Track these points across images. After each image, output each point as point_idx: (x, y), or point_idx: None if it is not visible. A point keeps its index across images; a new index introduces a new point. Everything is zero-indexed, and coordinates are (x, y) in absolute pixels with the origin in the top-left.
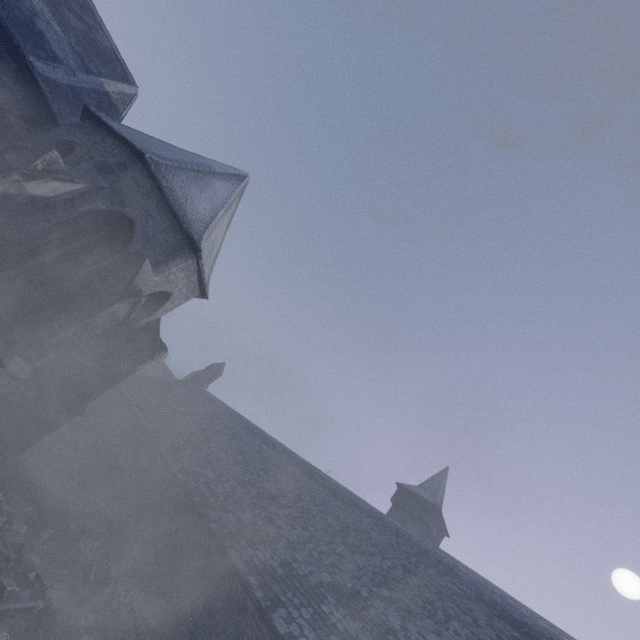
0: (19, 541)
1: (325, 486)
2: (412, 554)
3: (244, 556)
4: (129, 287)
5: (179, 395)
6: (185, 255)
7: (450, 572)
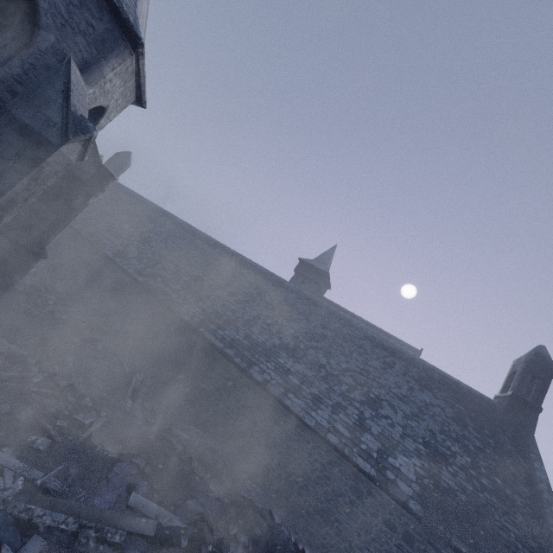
0: (63, 383)
1: (256, 272)
2: (325, 316)
3: (217, 336)
4: (69, 115)
5: None
6: (121, 51)
7: (348, 324)
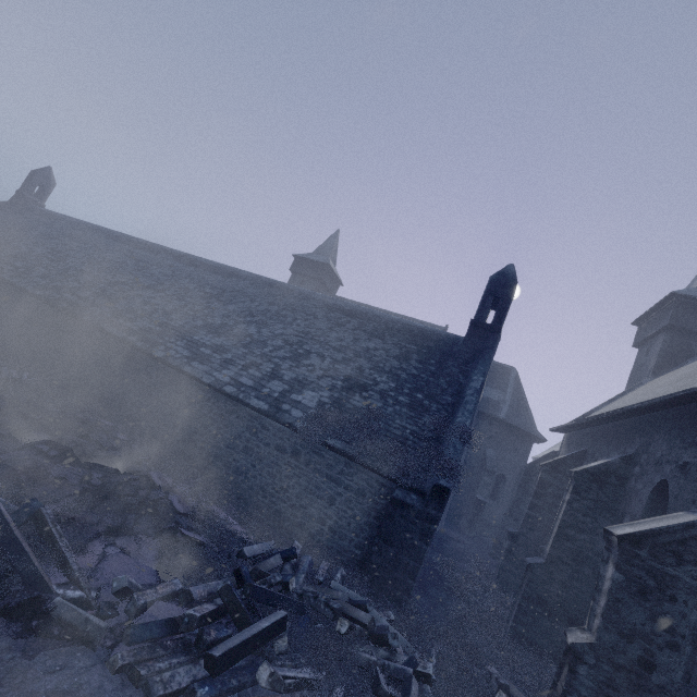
0: None
1: (206, 269)
2: (279, 295)
3: (123, 328)
4: None
5: (4, 221)
6: None
7: (308, 298)
